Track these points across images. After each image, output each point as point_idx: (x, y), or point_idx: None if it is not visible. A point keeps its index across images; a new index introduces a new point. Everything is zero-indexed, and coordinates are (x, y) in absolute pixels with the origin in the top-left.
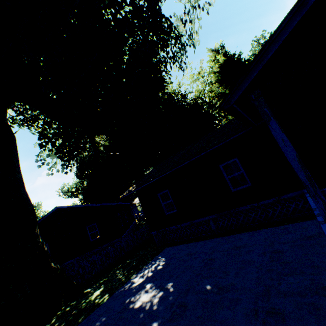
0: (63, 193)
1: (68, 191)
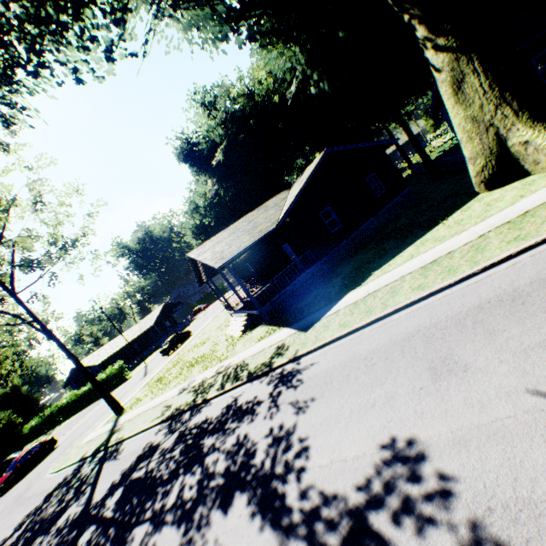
0: (197, 209)
1: (196, 210)
